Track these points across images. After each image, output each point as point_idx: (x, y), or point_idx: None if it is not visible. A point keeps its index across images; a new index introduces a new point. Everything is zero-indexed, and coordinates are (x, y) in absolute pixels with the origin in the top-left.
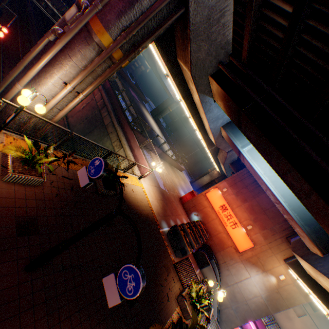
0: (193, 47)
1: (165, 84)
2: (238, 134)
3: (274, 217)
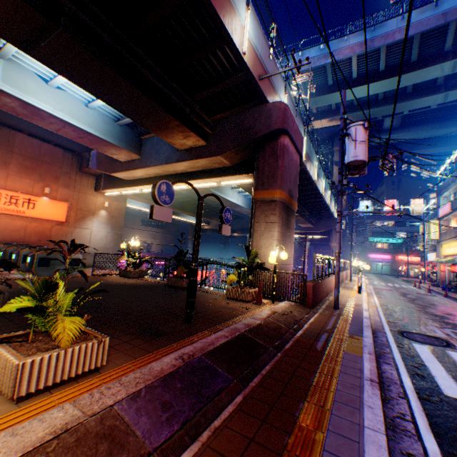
0: None
1: None
2: None
3: (55, 160)
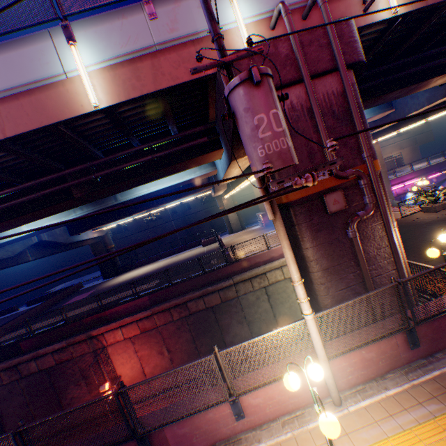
0: None
1: (85, 239)
2: None
3: None
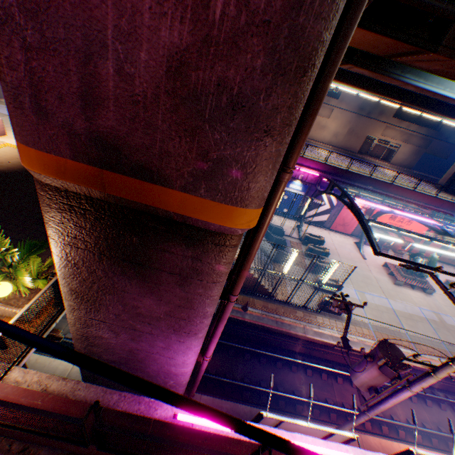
0: None
1: None
2: None
3: None
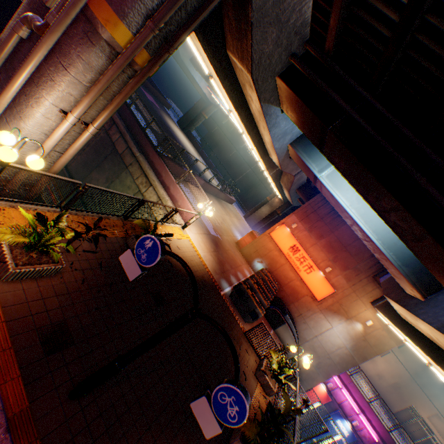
0: (256, 35)
1: (195, 78)
2: (313, 153)
3: (357, 254)
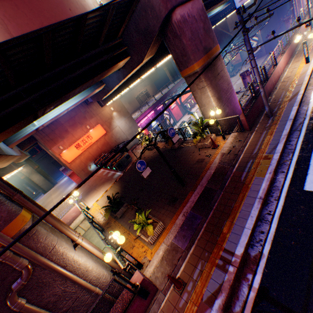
0: None
1: None
2: None
3: (76, 111)
